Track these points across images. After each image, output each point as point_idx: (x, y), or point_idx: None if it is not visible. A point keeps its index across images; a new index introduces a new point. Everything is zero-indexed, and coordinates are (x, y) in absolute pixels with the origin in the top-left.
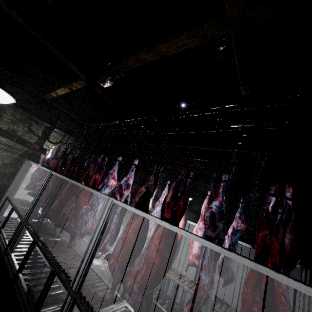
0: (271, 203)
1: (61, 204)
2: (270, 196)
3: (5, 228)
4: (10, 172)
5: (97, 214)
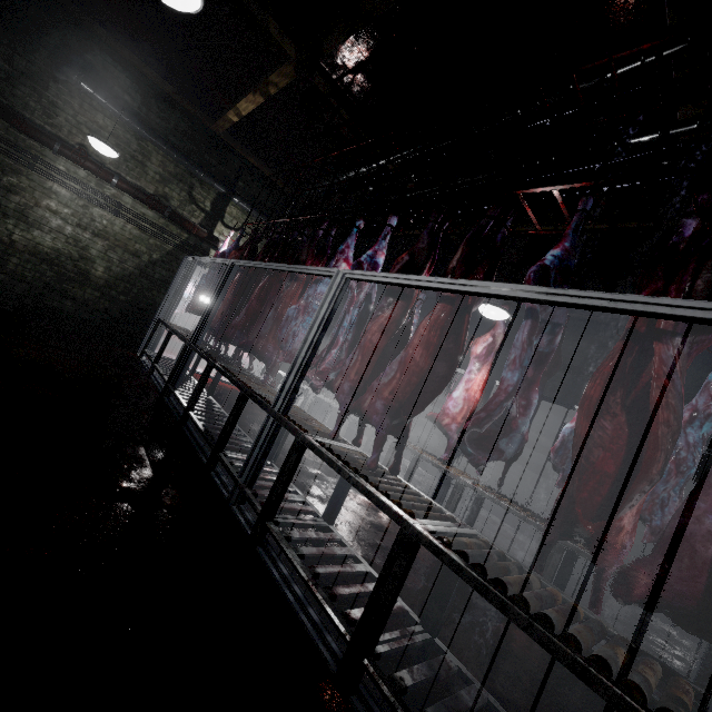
0: (685, 232)
1: (250, 316)
2: (685, 220)
3: (160, 365)
4: (162, 277)
5: None
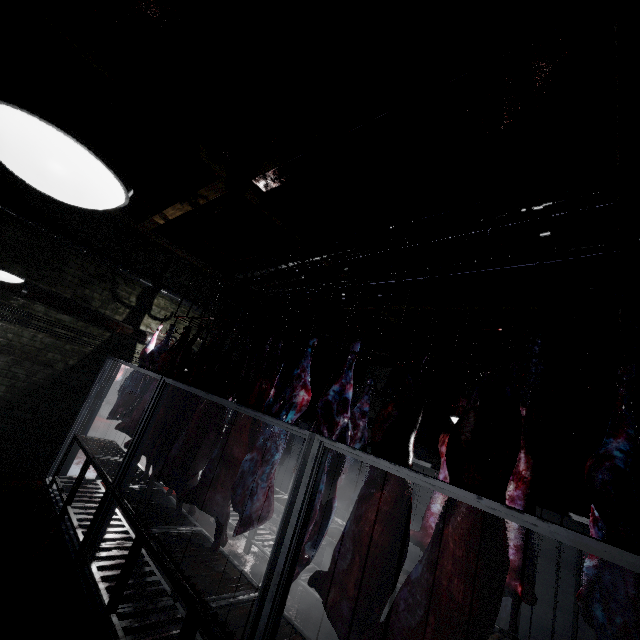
0: None
1: (189, 449)
2: None
3: (74, 504)
4: (80, 383)
5: (273, 472)
